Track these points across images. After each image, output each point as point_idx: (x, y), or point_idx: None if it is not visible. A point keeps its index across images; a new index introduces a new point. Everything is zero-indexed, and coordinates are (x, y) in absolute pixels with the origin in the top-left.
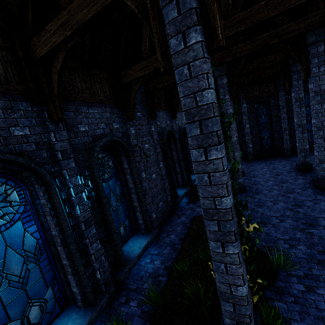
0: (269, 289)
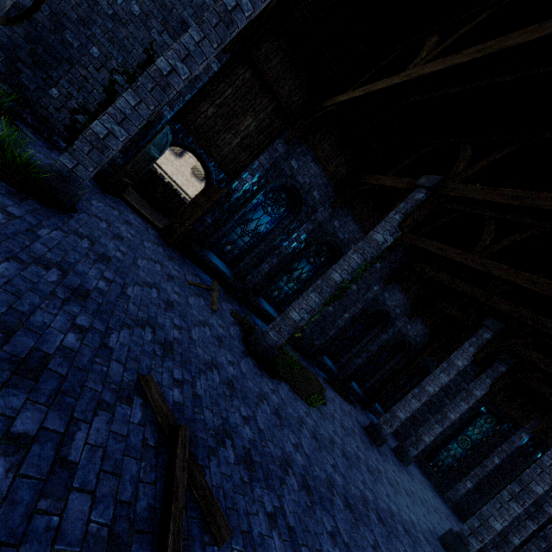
0: (291, 388)
